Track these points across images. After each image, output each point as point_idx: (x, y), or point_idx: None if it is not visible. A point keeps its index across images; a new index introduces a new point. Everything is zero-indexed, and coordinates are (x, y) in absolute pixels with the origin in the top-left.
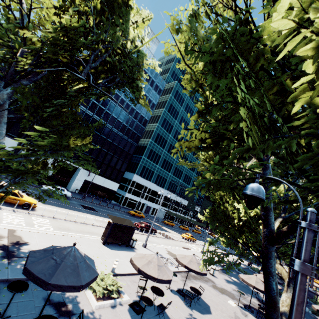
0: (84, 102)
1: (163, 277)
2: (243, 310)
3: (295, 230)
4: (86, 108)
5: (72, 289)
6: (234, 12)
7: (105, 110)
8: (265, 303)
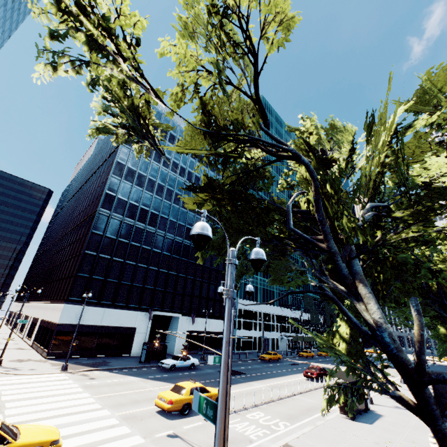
0: (161, 225)
1: None
2: None
3: None
4: (165, 232)
5: None
6: None
7: (185, 226)
8: None
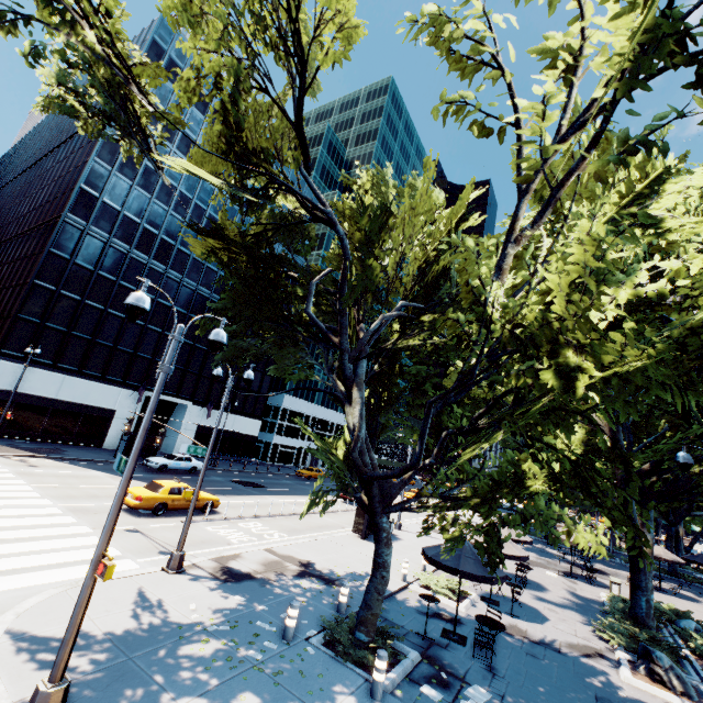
0: (177, 263)
1: (522, 554)
2: (568, 578)
3: (659, 467)
4: (183, 275)
5: (503, 580)
6: None
7: (218, 273)
8: (628, 552)
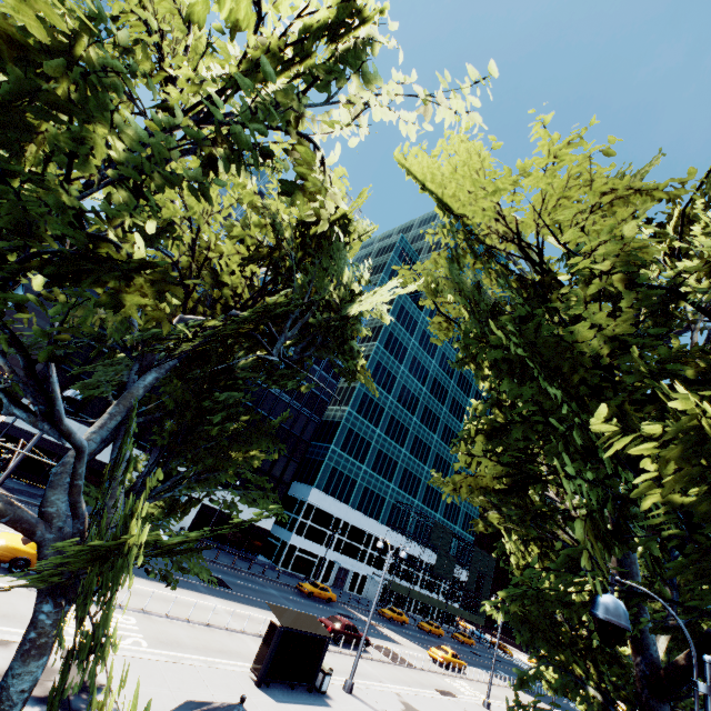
0: None
1: None
2: None
3: None
4: None
5: None
6: (520, 246)
7: None
8: None
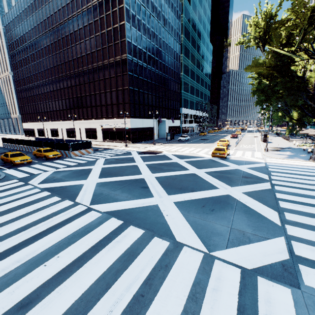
0: (152, 63)
1: None
2: None
3: None
4: (155, 68)
5: None
6: None
7: (162, 63)
8: None
